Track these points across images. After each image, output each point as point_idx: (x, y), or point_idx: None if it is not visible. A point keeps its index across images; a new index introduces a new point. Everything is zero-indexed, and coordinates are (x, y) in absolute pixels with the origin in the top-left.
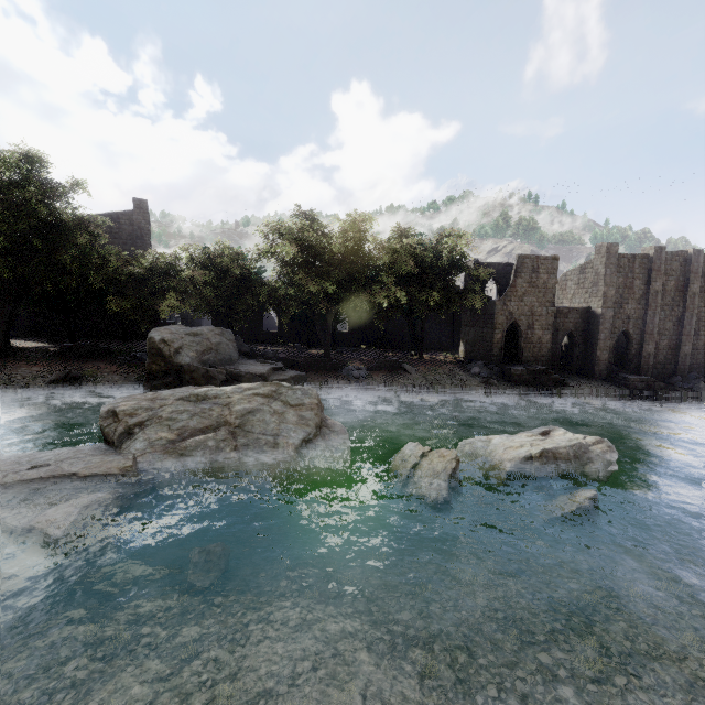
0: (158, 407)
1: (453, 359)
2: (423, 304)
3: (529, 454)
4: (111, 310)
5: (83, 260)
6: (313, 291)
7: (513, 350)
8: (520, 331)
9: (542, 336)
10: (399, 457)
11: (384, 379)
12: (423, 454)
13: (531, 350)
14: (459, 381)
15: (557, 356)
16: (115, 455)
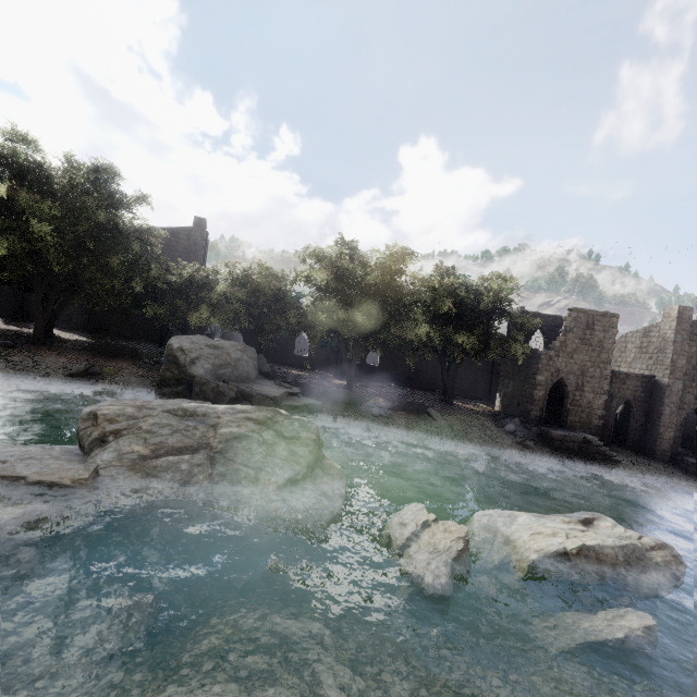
0: (141, 416)
1: (486, 411)
2: (459, 347)
3: (563, 548)
4: (149, 314)
5: (131, 264)
6: (341, 319)
7: (557, 411)
8: (567, 390)
9: (593, 400)
10: (396, 521)
11: (406, 422)
12: (426, 522)
13: (578, 415)
14: (490, 437)
15: (610, 425)
16: (77, 463)
